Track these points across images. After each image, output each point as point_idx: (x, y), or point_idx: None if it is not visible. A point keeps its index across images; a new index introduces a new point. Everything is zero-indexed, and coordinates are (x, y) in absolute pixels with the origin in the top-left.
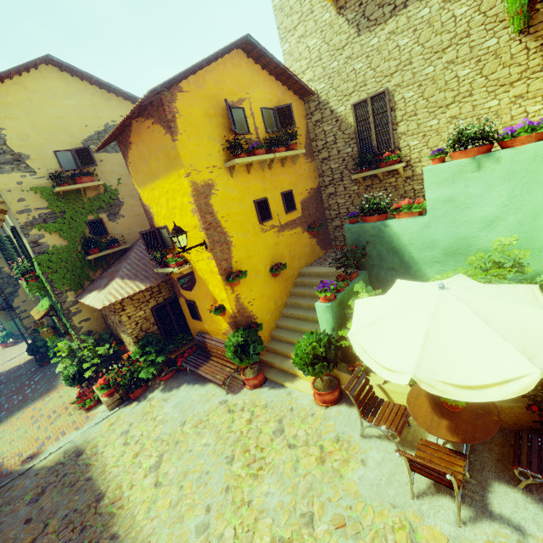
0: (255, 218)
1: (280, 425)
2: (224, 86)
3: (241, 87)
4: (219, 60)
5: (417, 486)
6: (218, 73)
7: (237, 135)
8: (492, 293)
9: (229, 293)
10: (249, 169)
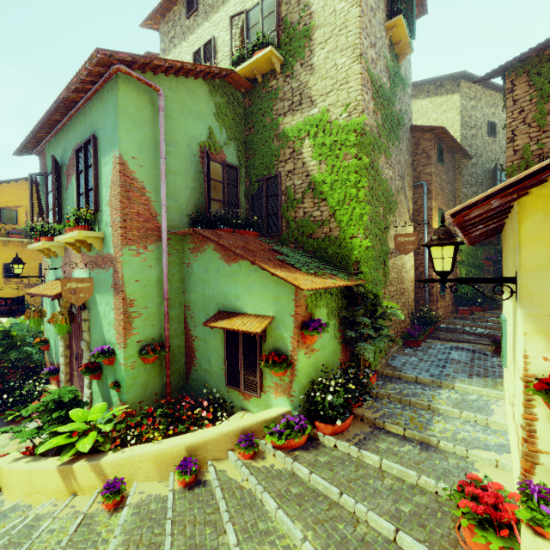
0: (1, 274)
1: None
2: (4, 197)
3: (22, 200)
4: (5, 185)
5: None
6: (1, 190)
7: (4, 224)
8: None
9: None
10: (5, 244)
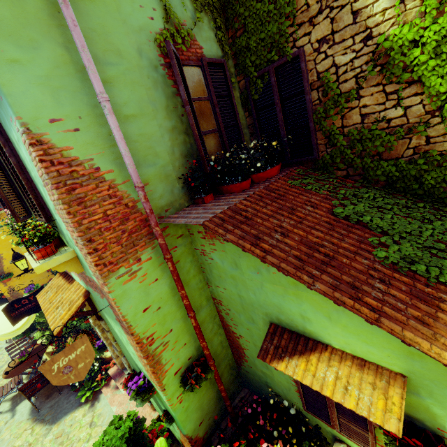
0: None
1: (5, 364)
2: None
3: None
4: None
5: (8, 397)
6: None
7: None
8: (3, 316)
9: (2, 287)
10: None
